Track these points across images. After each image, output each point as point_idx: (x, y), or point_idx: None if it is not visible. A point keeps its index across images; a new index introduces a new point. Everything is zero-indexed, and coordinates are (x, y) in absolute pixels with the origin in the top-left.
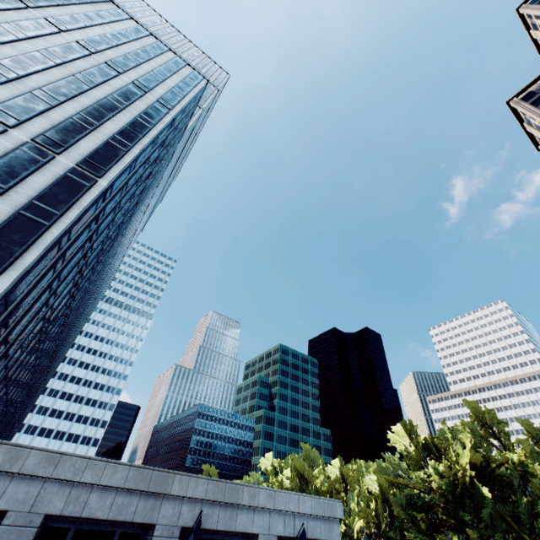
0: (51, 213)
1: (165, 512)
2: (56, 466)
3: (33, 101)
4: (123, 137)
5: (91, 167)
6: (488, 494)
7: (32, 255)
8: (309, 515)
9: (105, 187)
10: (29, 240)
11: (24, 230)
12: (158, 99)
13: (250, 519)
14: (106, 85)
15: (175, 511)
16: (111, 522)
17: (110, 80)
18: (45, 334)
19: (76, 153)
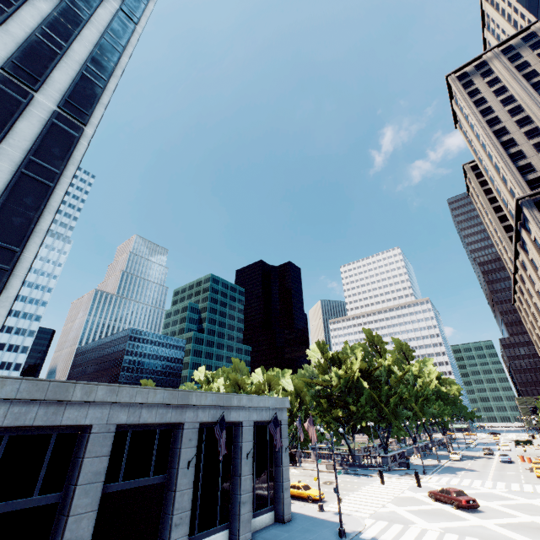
0: (52, 171)
1: (189, 415)
2: (117, 394)
3: None
4: (96, 66)
5: (74, 111)
6: (367, 385)
7: (47, 220)
8: (270, 408)
9: (91, 137)
10: (41, 204)
11: (32, 193)
12: (121, 5)
13: (238, 414)
14: None
15: (194, 414)
16: (157, 424)
17: None
18: None
19: (53, 89)
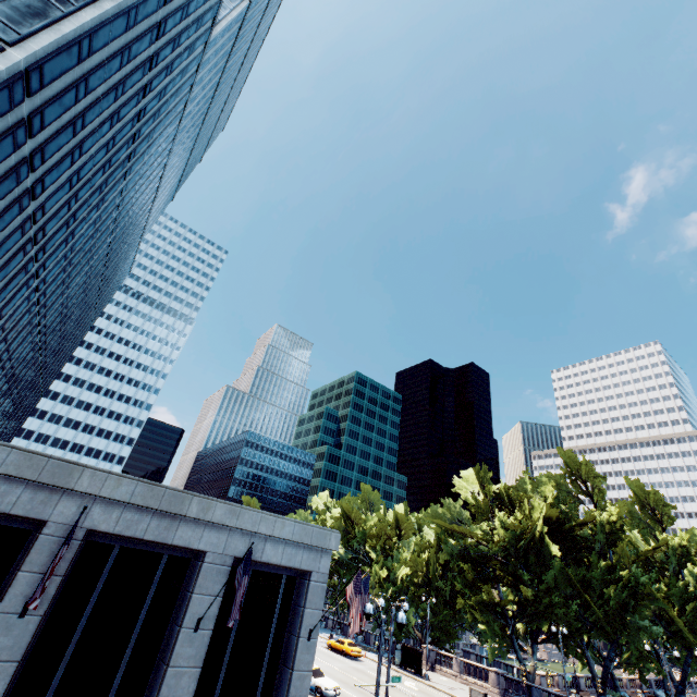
0: None
1: (65, 510)
2: None
3: None
4: None
5: None
6: (557, 552)
7: None
8: (288, 541)
9: (20, 64)
10: None
11: None
12: None
13: (197, 534)
14: None
15: (80, 510)
16: None
17: None
18: None
19: None
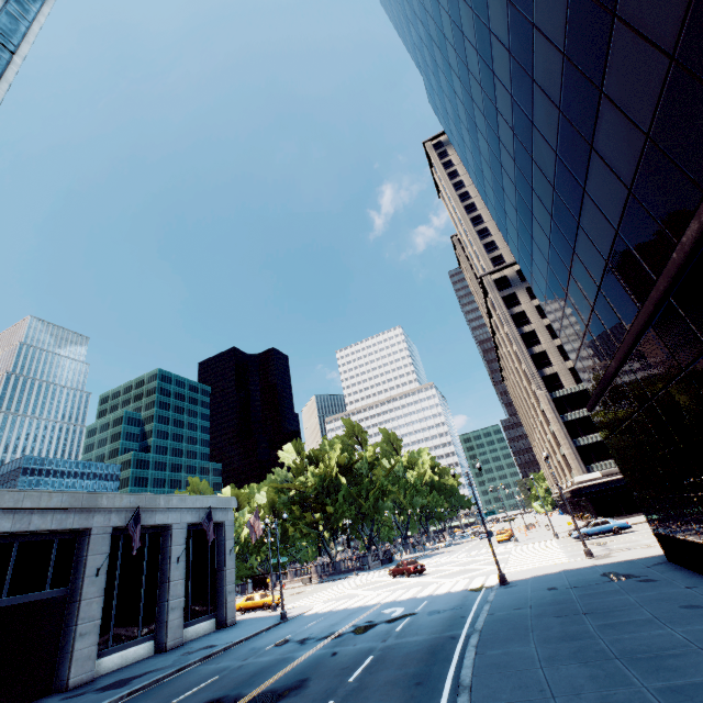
0: None
1: (98, 520)
2: None
3: None
4: None
5: None
6: (345, 481)
7: None
8: (211, 508)
9: None
10: None
11: None
12: None
13: (166, 516)
14: None
15: (106, 518)
16: (54, 532)
17: None
18: None
19: None
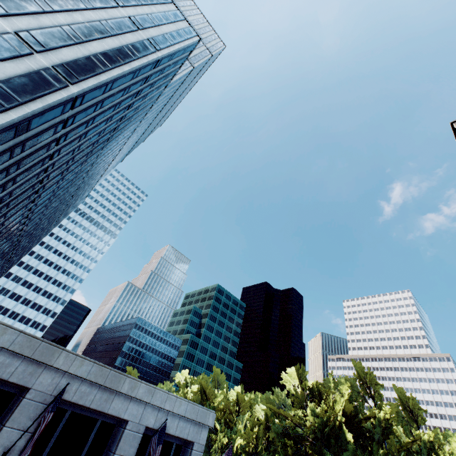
0: (14, 98)
1: (43, 380)
2: None
3: (27, 1)
4: (105, 58)
5: (66, 73)
6: (351, 439)
7: None
8: (182, 416)
9: (74, 94)
10: None
11: None
12: (149, 38)
13: (124, 406)
14: (103, 11)
15: (53, 382)
16: None
17: (108, 8)
18: (4, 218)
19: (55, 57)
